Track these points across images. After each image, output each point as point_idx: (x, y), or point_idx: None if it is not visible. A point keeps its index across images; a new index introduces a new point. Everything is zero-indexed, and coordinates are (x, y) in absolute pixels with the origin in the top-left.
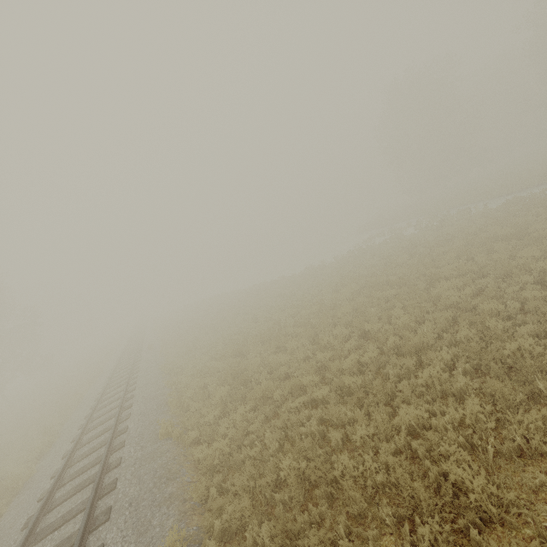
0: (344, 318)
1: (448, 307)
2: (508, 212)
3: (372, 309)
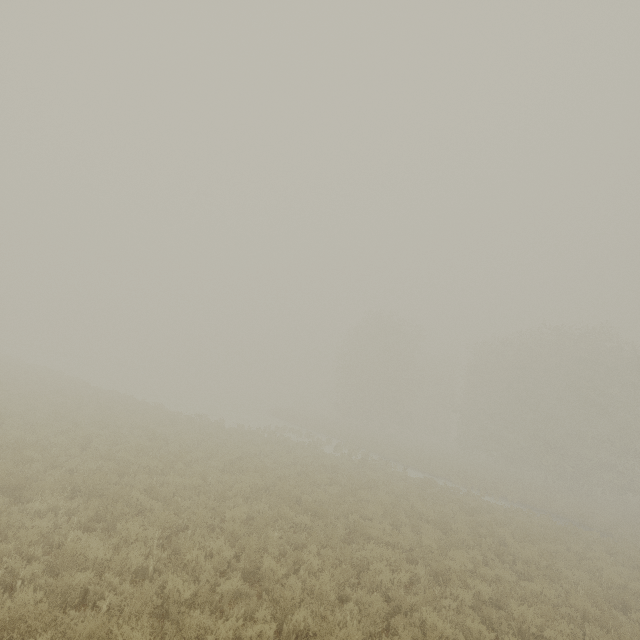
0: (234, 525)
1: (372, 587)
2: (424, 490)
3: (275, 533)
